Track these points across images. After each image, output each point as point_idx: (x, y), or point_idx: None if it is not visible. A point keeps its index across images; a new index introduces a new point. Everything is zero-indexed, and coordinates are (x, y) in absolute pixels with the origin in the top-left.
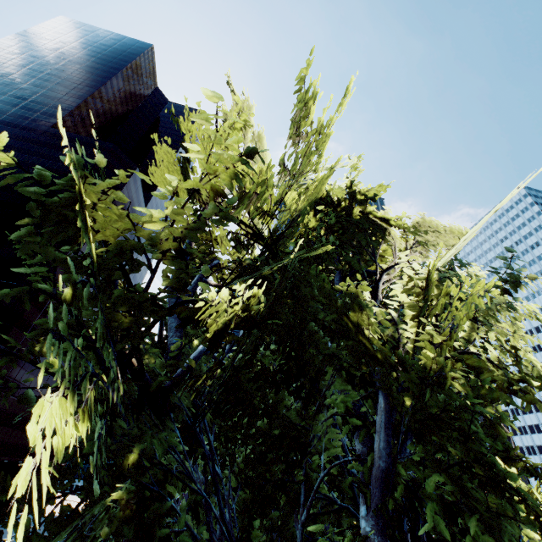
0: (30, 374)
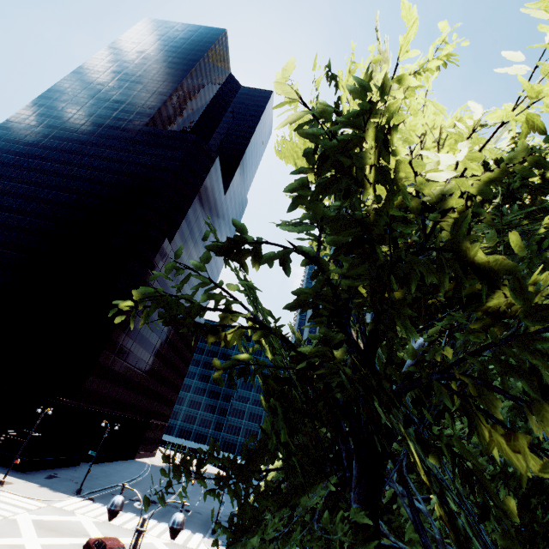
0: (140, 347)
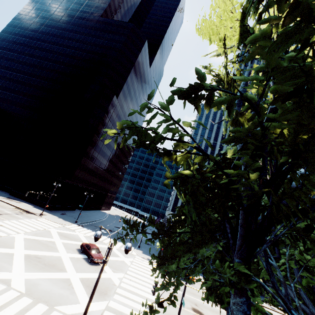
0: (101, 157)
